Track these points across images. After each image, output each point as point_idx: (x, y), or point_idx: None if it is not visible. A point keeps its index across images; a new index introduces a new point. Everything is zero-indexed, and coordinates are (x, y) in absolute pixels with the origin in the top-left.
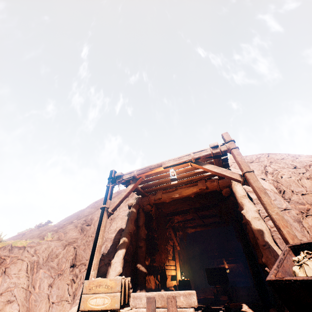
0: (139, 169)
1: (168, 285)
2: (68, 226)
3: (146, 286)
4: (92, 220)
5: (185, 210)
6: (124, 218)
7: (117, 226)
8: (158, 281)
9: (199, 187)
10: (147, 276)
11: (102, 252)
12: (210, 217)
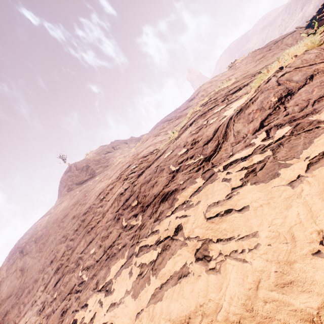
0: None
1: None
2: None
3: None
4: None
5: None
6: None
7: None
8: None
9: None
10: None
11: None
12: None
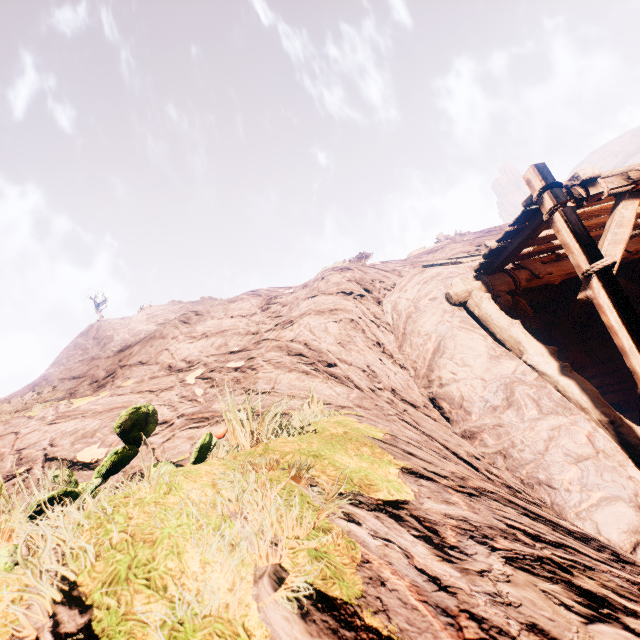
0: (622, 169)
1: None
2: (273, 375)
3: None
4: (323, 350)
5: None
6: (474, 326)
7: (483, 346)
8: None
9: (633, 247)
10: None
11: (545, 408)
12: None
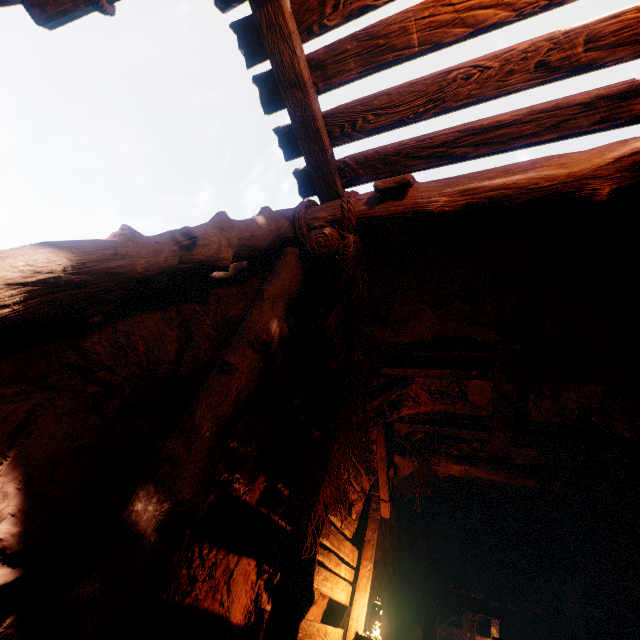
0: None
1: (305, 639)
2: None
3: (197, 597)
4: None
5: (467, 357)
6: None
7: None
8: (271, 598)
9: None
10: (221, 551)
11: None
12: (553, 437)
